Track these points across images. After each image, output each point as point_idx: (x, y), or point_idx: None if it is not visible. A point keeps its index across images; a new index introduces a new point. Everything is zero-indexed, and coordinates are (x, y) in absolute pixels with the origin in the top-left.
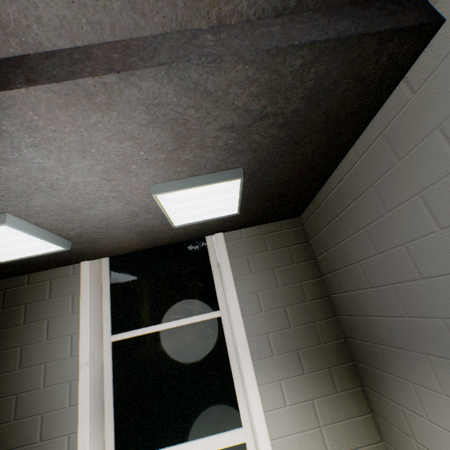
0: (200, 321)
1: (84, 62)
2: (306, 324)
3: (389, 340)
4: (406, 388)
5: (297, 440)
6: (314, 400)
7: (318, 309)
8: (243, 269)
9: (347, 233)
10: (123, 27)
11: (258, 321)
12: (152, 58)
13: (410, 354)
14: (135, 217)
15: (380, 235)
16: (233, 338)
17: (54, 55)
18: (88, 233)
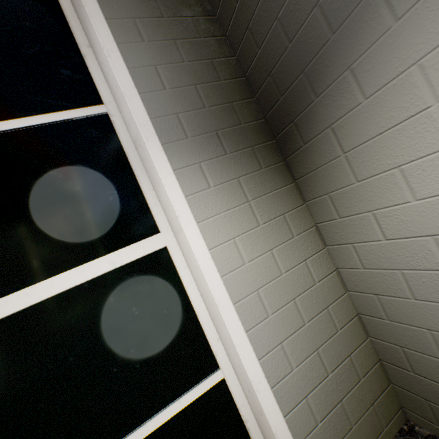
0: (74, 121)
1: None
2: (224, 105)
3: (324, 35)
4: (340, 88)
5: (227, 218)
6: (240, 178)
7: (234, 90)
8: (130, 35)
9: None
10: None
11: (162, 100)
12: None
13: (354, 15)
14: None
15: None
16: (130, 137)
17: None
18: None
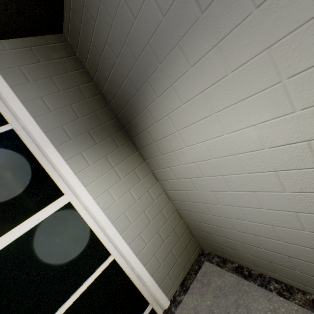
0: None
1: None
2: (90, 114)
3: (134, 91)
4: (145, 115)
5: (102, 180)
6: (107, 156)
7: (96, 103)
8: (19, 79)
9: (94, 19)
10: None
11: (50, 119)
12: None
13: (142, 88)
14: None
15: (110, 1)
16: (33, 142)
17: None
18: None
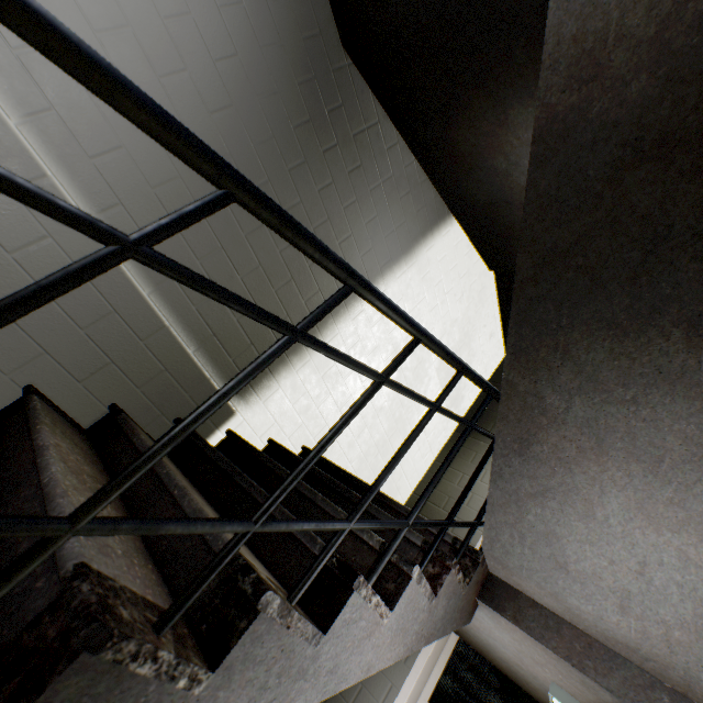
0: None
1: (552, 632)
2: None
3: None
4: None
5: None
6: None
7: None
8: None
9: None
10: (593, 633)
11: None
12: (604, 675)
13: None
14: (517, 665)
15: None
16: None
17: (536, 606)
18: (467, 629)
